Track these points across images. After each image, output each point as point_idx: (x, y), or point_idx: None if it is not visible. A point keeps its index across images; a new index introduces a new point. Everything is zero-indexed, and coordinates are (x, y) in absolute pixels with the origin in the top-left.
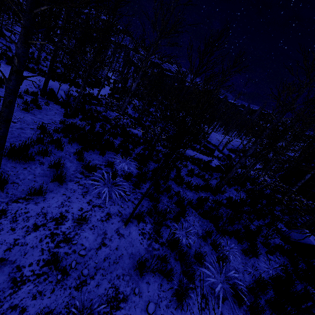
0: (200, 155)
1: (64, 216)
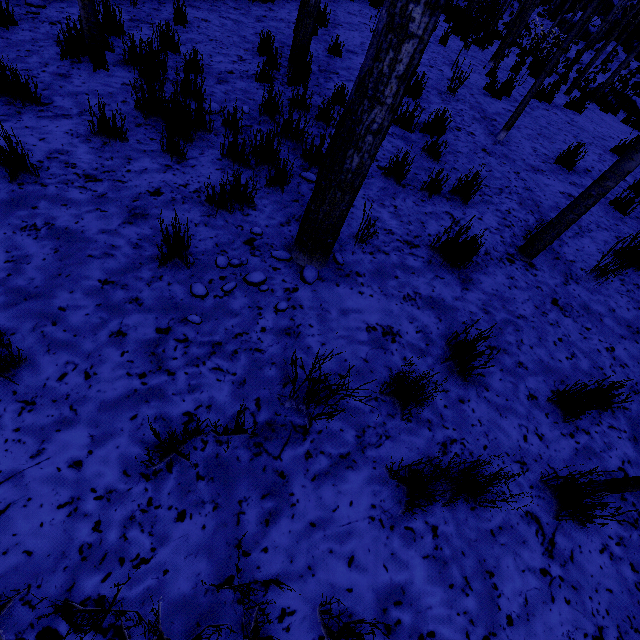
0: None
1: None
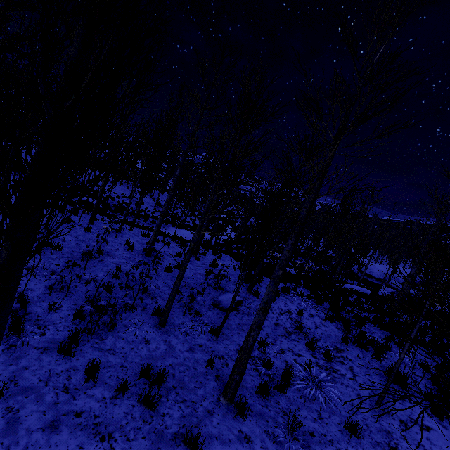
0: (362, 288)
1: (290, 311)
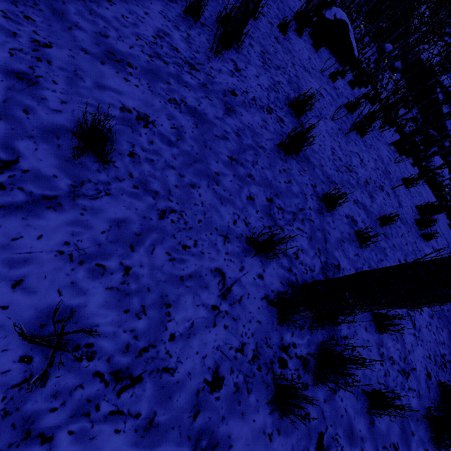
0: None
1: None
